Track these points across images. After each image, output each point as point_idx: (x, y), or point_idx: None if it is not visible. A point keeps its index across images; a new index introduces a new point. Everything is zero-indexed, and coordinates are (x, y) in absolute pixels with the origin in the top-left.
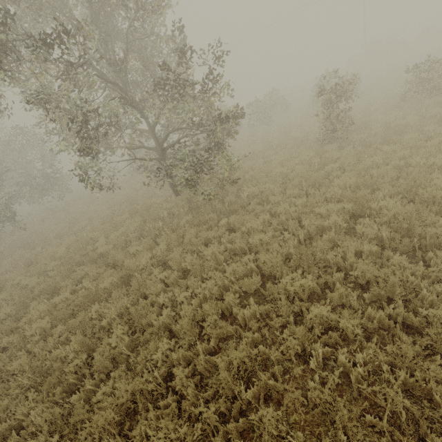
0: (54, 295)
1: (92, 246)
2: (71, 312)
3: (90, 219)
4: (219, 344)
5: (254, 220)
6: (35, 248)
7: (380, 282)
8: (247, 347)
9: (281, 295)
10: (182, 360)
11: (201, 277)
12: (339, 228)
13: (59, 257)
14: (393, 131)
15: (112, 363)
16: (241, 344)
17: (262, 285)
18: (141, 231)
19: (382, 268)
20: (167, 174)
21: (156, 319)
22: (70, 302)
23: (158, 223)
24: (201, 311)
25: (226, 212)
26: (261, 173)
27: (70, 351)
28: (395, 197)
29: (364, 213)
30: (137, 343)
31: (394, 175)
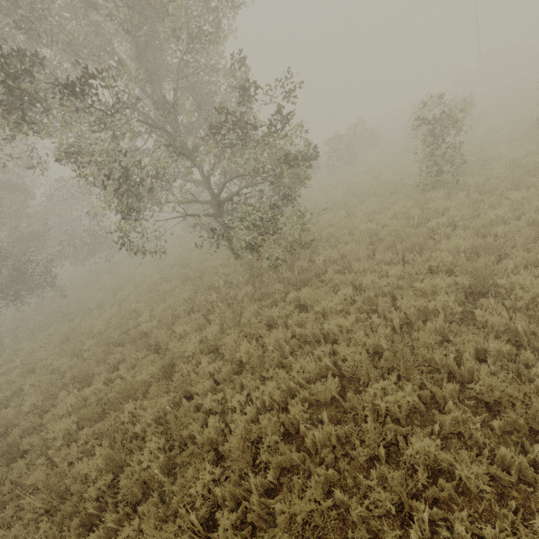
0: (86, 383)
1: (134, 321)
2: (103, 408)
3: (136, 285)
4: (280, 478)
5: (331, 297)
6: (74, 319)
7: (517, 407)
8: (318, 491)
9: (367, 413)
10: (229, 498)
11: (260, 373)
12: (450, 311)
13: (97, 333)
14: (524, 171)
15: (143, 488)
16: (309, 484)
17: (341, 391)
18: (191, 304)
19: (518, 377)
20: (222, 235)
21: (200, 431)
22: (102, 395)
23: (211, 295)
24: (257, 426)
25: (296, 282)
26: (342, 229)
27: (92, 469)
28: (533, 268)
29: (487, 289)
30: (175, 462)
31: (529, 234)
